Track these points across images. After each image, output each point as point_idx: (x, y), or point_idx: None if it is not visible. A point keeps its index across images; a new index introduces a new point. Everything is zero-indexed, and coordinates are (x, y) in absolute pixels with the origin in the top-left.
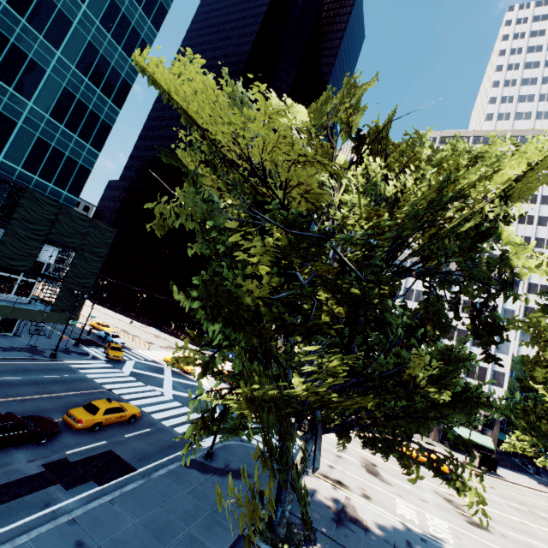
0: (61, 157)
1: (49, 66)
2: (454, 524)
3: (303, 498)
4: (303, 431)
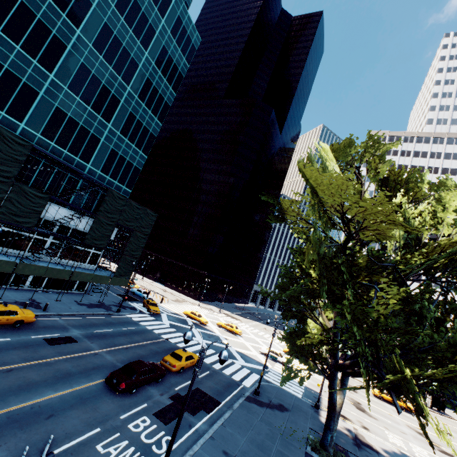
0: (123, 161)
1: (122, 97)
2: (430, 451)
3: (424, 431)
4: (386, 388)
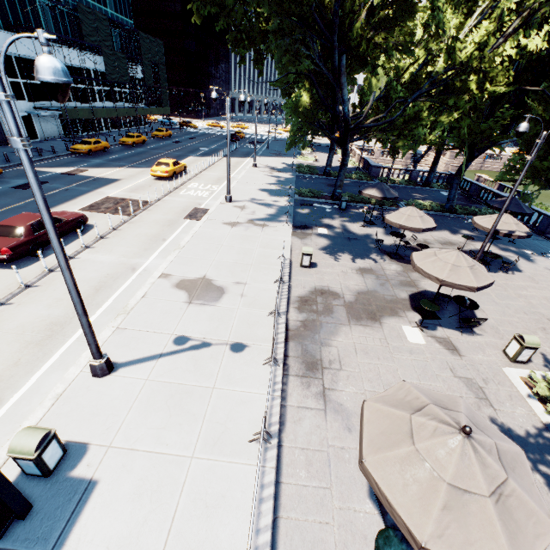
0: None
1: None
2: None
3: None
4: None
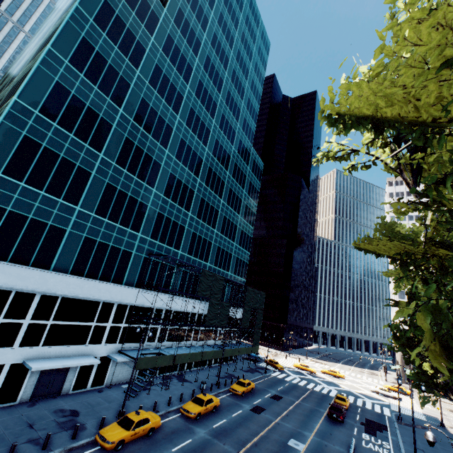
0: (241, 262)
1: (238, 223)
2: None
3: None
4: None
